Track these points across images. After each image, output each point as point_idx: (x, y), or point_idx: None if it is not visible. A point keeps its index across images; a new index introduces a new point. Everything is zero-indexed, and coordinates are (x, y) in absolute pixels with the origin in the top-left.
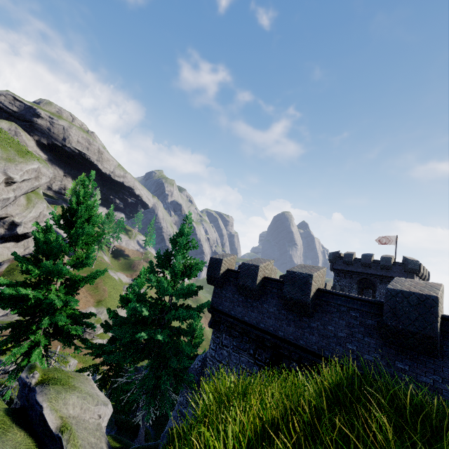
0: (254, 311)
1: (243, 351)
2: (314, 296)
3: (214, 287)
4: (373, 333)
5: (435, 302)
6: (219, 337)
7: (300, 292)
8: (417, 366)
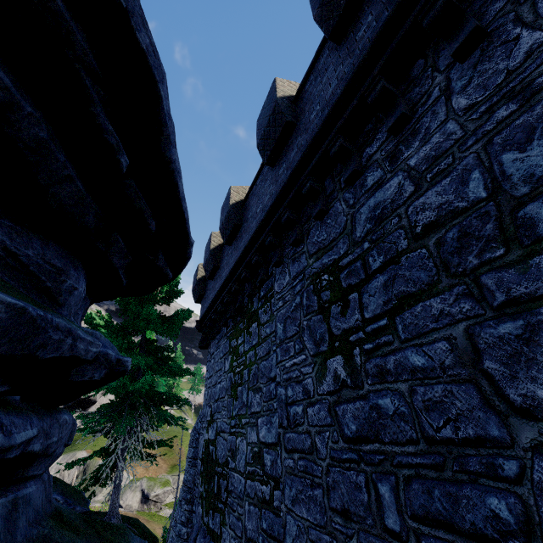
0: (217, 282)
1: (221, 340)
2: (239, 205)
3: (201, 302)
4: (268, 175)
5: (273, 83)
6: (209, 352)
7: (225, 209)
8: (289, 153)
